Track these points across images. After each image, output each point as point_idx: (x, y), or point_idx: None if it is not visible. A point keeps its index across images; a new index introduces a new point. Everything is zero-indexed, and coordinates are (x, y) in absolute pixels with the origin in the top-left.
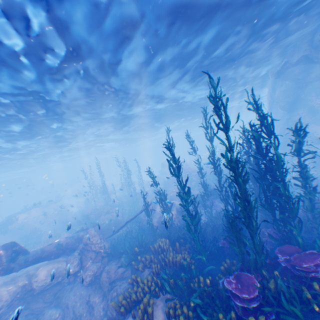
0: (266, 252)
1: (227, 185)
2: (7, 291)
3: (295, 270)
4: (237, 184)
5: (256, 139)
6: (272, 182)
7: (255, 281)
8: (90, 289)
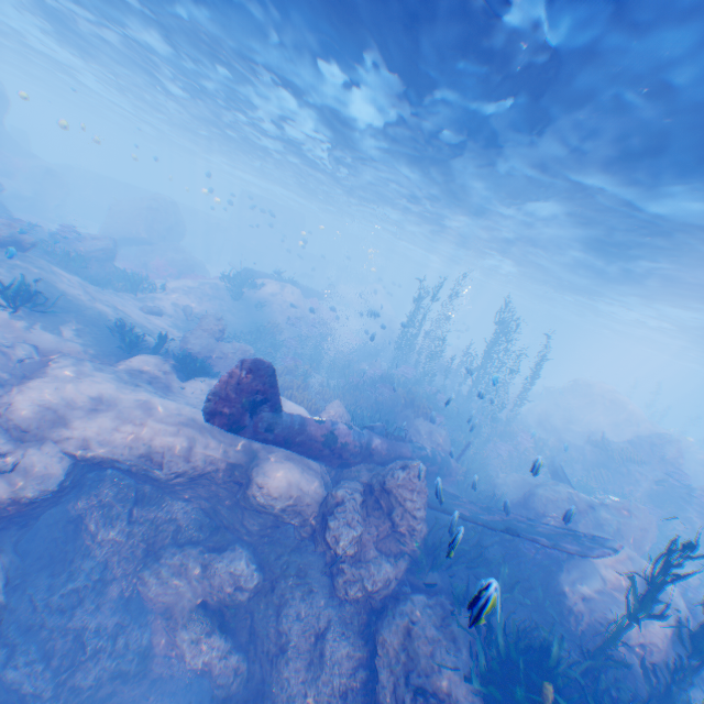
0: None
1: None
2: (202, 450)
3: None
4: None
5: None
6: None
7: None
8: (336, 604)
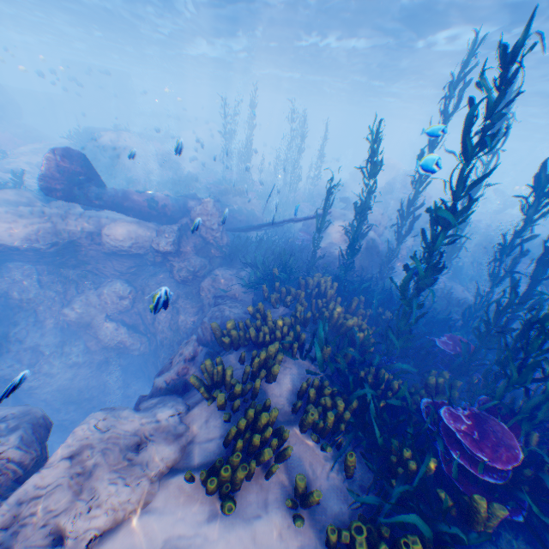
0: None
1: (544, 247)
2: (66, 228)
3: None
4: None
5: None
6: None
7: (517, 447)
8: (181, 288)
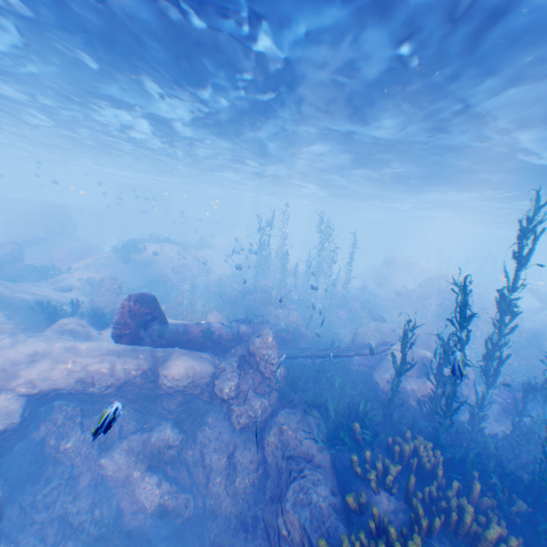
0: None
1: None
2: (121, 366)
3: None
4: None
5: None
6: None
7: None
8: (237, 434)
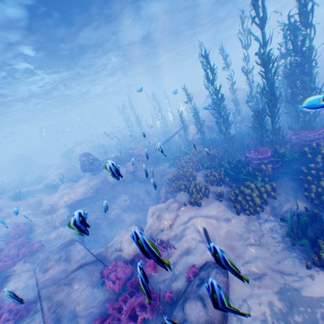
0: (283, 137)
1: (258, 92)
2: (93, 184)
3: (302, 142)
4: (266, 79)
5: (292, 34)
6: (299, 77)
7: (269, 150)
8: (145, 183)
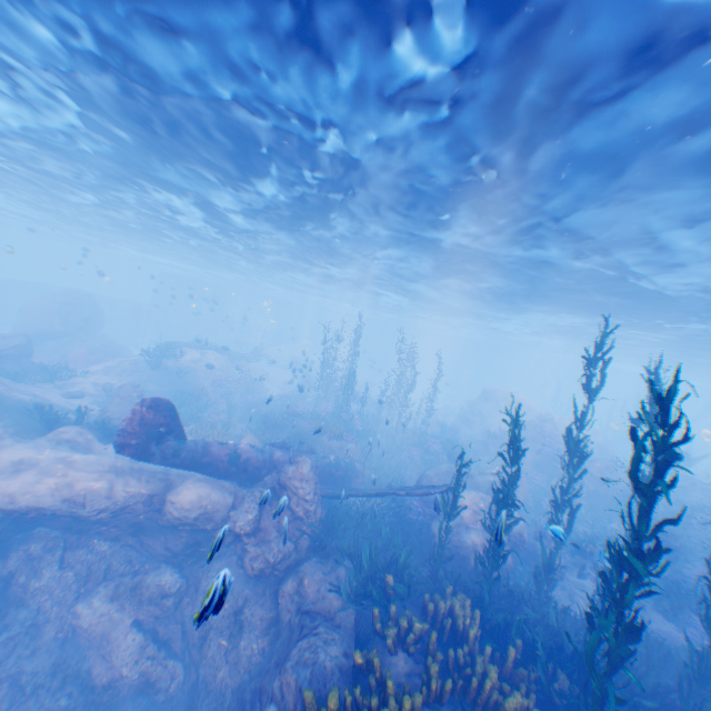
0: None
1: None
2: (122, 486)
3: None
4: None
5: None
6: None
7: None
8: (251, 584)
